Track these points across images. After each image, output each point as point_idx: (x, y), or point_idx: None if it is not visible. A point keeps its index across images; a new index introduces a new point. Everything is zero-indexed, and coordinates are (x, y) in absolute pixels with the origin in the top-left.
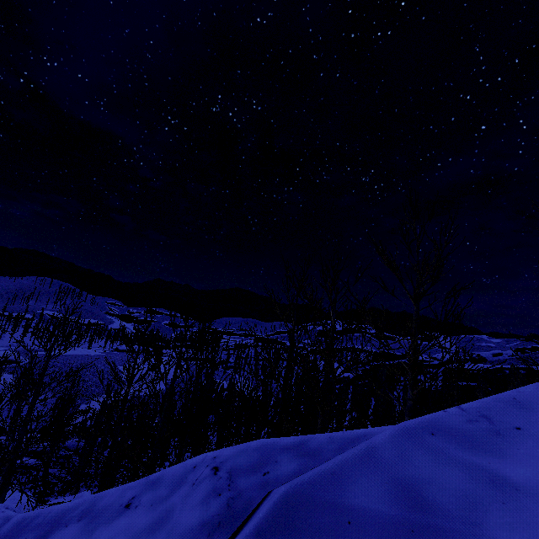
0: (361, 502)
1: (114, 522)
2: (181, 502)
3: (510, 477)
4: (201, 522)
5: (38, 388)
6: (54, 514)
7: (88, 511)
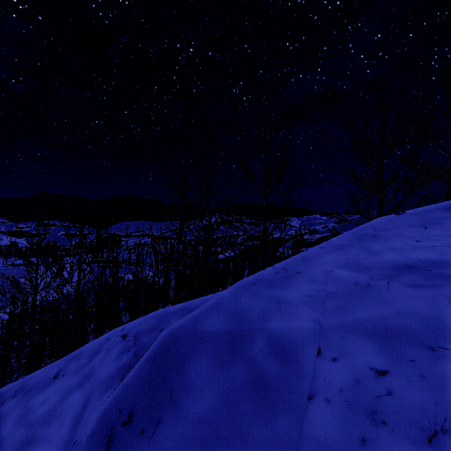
0: (209, 328)
1: (47, 390)
2: (100, 363)
3: (287, 297)
4: (117, 370)
5: None
6: None
7: (21, 390)
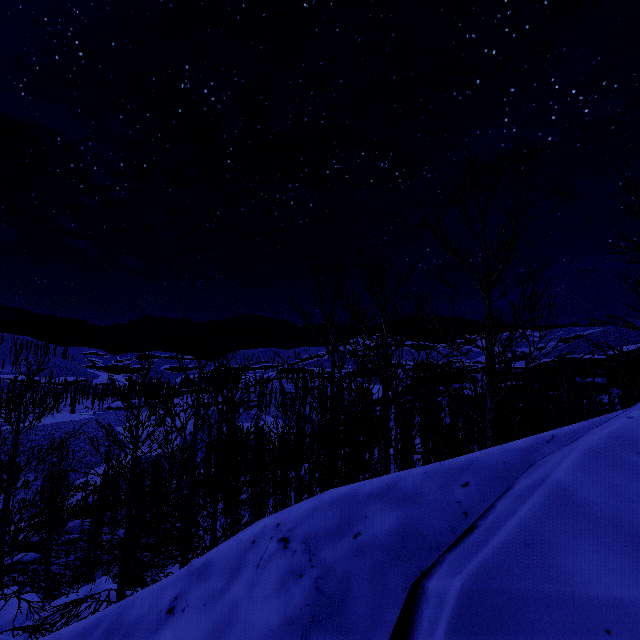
0: (608, 589)
1: (157, 638)
2: (246, 593)
3: None
4: (285, 619)
5: (11, 473)
6: None
7: (115, 628)
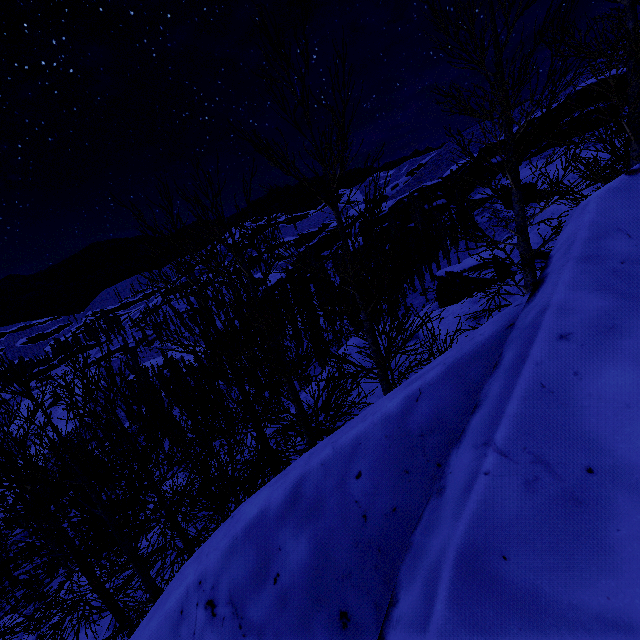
0: None
1: None
2: None
3: None
4: None
5: None
6: None
7: None
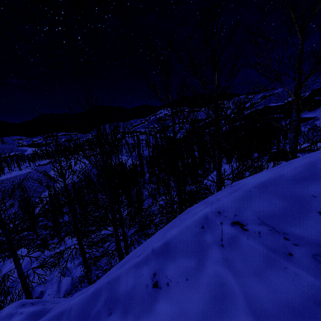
0: None
1: (156, 309)
2: (226, 269)
3: None
4: (307, 299)
5: None
6: (76, 311)
7: (113, 301)
